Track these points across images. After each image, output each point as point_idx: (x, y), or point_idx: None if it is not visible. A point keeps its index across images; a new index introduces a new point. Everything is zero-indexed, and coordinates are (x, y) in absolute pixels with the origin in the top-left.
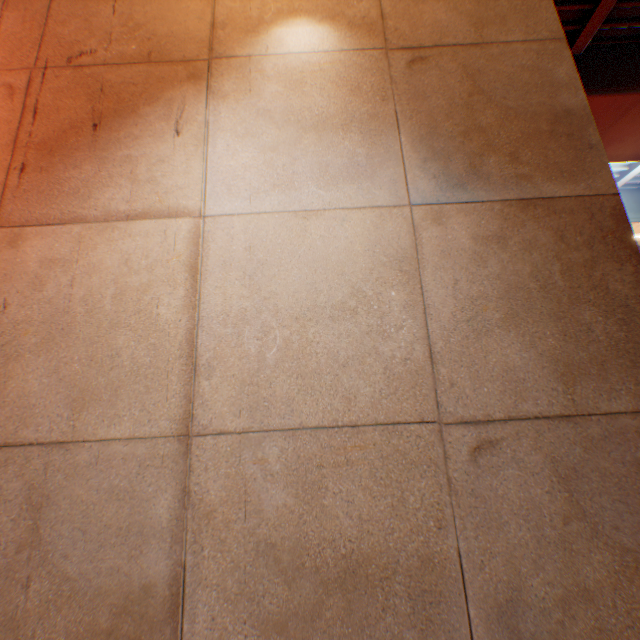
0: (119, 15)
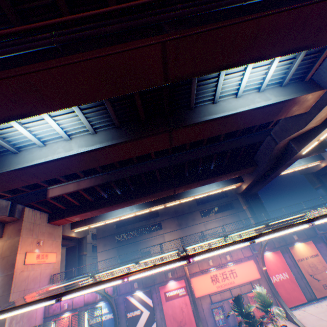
0: None
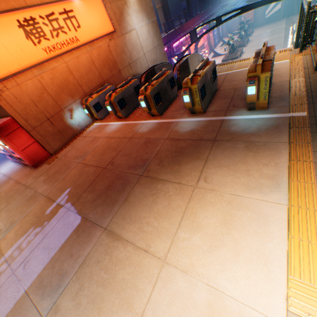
0: None
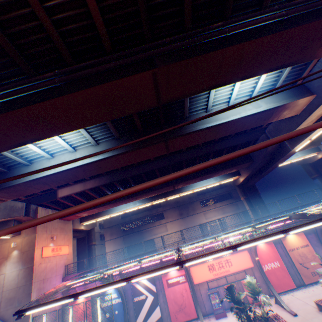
0: (1, 252)
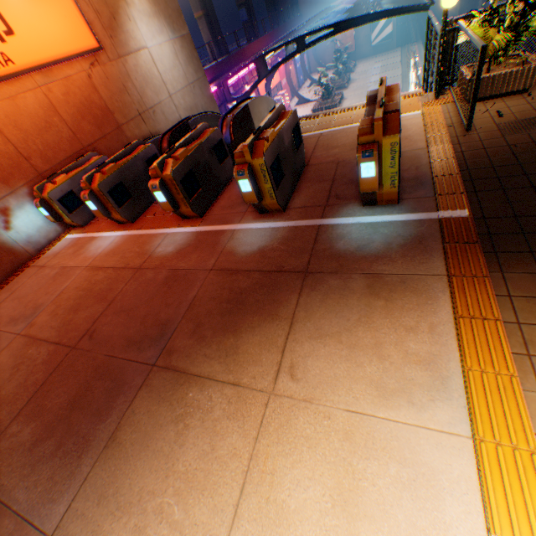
0: None
